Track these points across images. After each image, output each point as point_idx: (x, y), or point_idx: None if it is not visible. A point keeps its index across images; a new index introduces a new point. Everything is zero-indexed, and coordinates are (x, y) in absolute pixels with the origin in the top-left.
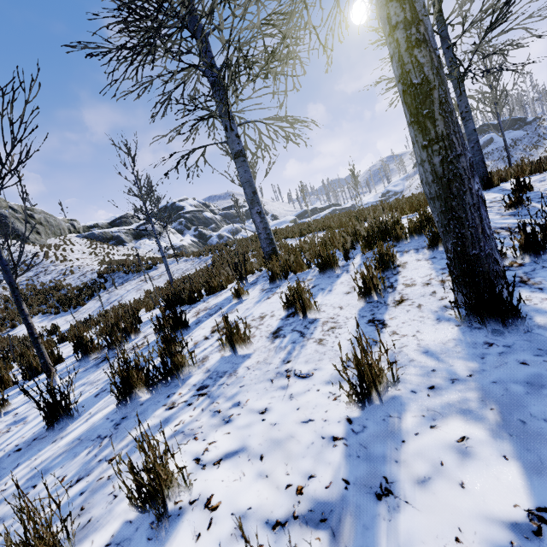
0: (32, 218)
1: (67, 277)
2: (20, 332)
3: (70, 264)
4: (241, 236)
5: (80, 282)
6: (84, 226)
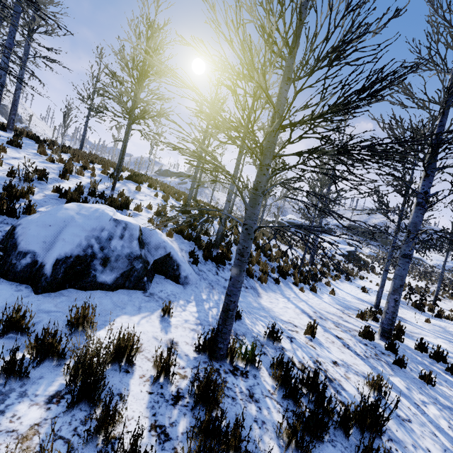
0: None
1: None
2: None
3: None
4: None
5: None
6: None
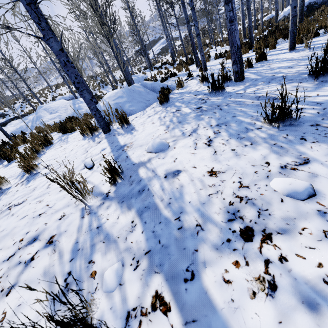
0: None
1: None
2: None
3: None
4: None
5: None
6: None
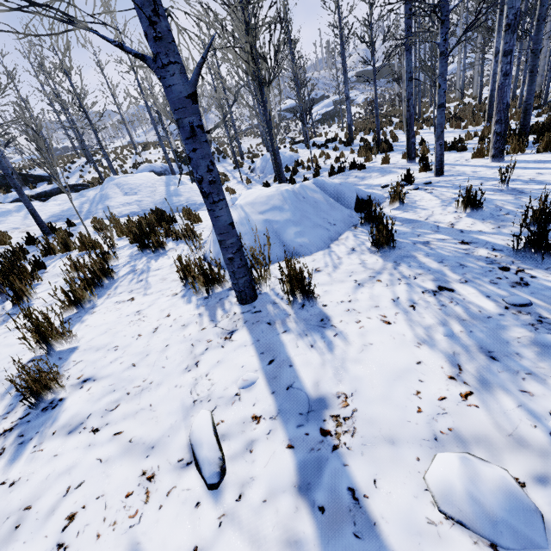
0: None
1: None
2: None
3: None
4: None
5: None
6: None
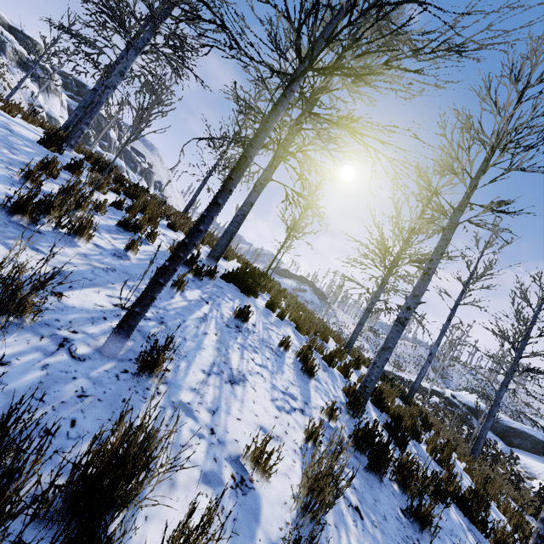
0: None
1: None
2: None
3: None
4: None
5: None
6: None
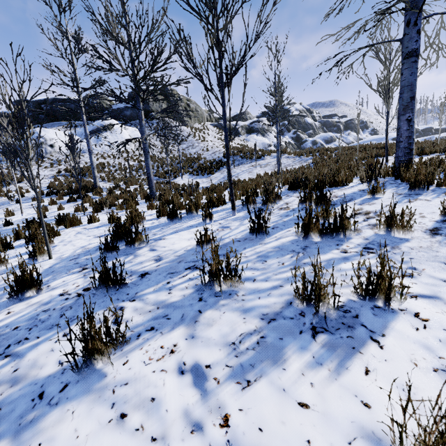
0: (188, 107)
1: (204, 152)
2: (179, 182)
3: (206, 144)
4: (333, 145)
5: (211, 158)
6: (216, 117)
